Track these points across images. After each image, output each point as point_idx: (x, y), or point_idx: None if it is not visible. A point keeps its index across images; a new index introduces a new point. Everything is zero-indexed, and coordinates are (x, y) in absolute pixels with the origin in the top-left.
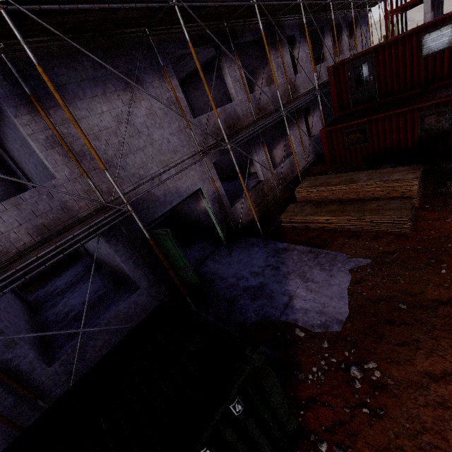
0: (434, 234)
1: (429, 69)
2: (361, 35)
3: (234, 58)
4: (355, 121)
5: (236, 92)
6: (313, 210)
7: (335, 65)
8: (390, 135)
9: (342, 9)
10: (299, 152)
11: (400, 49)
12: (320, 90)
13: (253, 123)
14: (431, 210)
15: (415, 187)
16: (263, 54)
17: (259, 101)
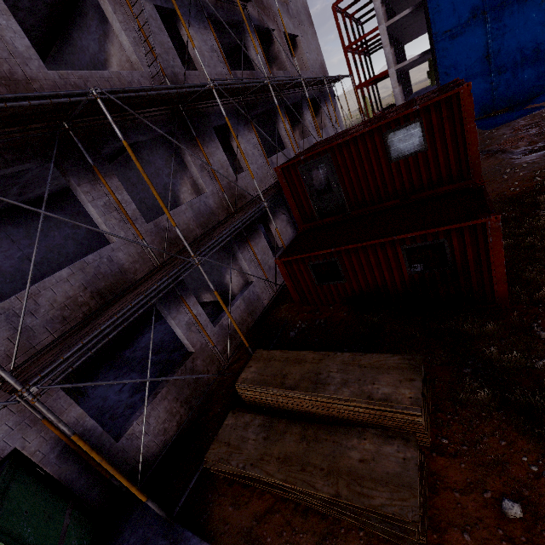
0: (472, 544)
1: (404, 176)
2: (329, 113)
3: (102, 175)
4: (319, 252)
5: (113, 229)
6: (258, 445)
7: (284, 166)
8: (371, 271)
9: (297, 87)
10: (260, 280)
11: (362, 150)
12: (269, 200)
13: (150, 275)
14: (453, 455)
15: (418, 419)
16: (180, 153)
17: (166, 231)
